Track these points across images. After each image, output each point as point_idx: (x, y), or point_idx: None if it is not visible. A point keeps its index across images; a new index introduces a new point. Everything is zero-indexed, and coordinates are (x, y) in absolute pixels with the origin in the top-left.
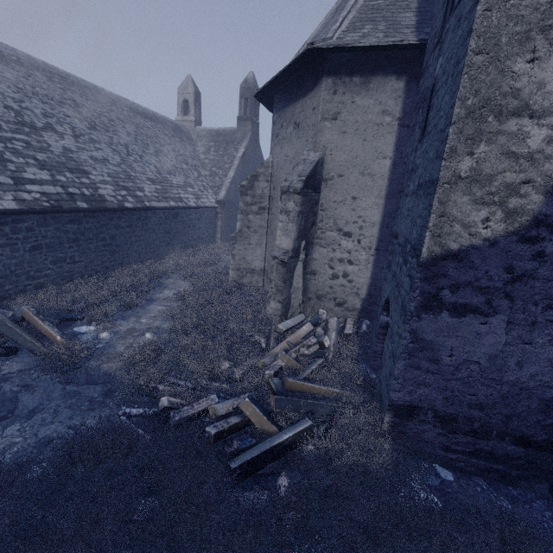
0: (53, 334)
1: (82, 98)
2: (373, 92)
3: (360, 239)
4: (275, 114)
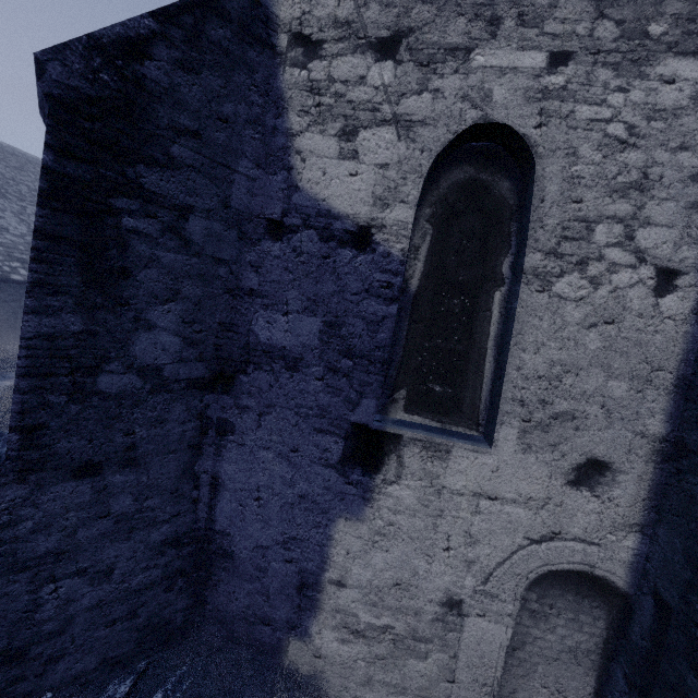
0: None
1: (0, 163)
2: None
3: None
4: None
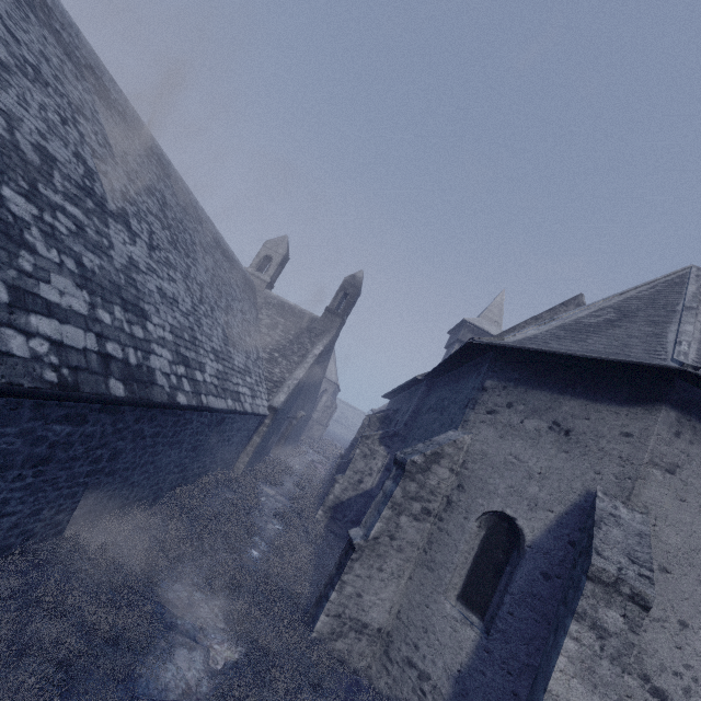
0: None
1: (173, 198)
2: None
3: None
4: (491, 378)
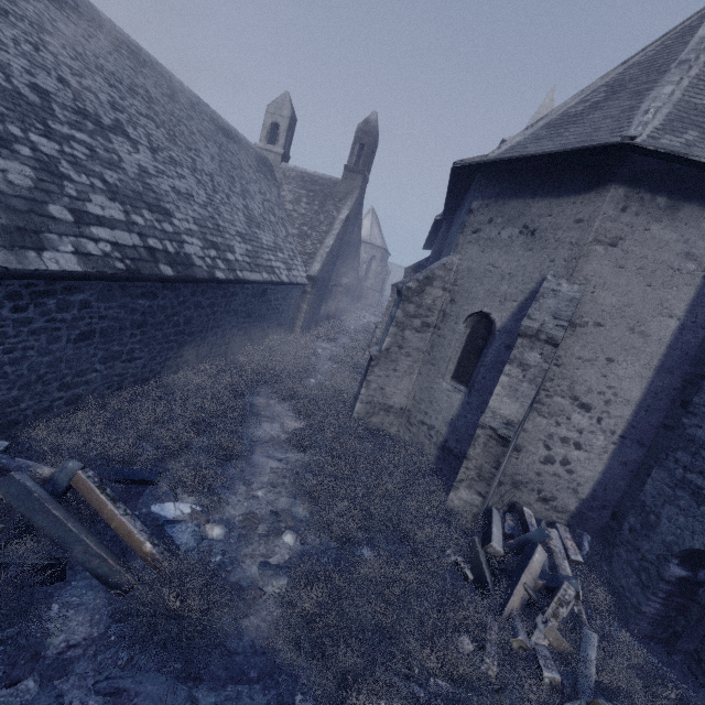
0: (136, 537)
1: (157, 89)
2: (680, 224)
3: (602, 418)
4: (476, 199)
